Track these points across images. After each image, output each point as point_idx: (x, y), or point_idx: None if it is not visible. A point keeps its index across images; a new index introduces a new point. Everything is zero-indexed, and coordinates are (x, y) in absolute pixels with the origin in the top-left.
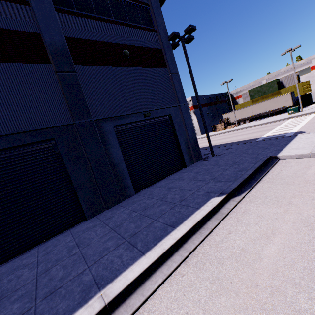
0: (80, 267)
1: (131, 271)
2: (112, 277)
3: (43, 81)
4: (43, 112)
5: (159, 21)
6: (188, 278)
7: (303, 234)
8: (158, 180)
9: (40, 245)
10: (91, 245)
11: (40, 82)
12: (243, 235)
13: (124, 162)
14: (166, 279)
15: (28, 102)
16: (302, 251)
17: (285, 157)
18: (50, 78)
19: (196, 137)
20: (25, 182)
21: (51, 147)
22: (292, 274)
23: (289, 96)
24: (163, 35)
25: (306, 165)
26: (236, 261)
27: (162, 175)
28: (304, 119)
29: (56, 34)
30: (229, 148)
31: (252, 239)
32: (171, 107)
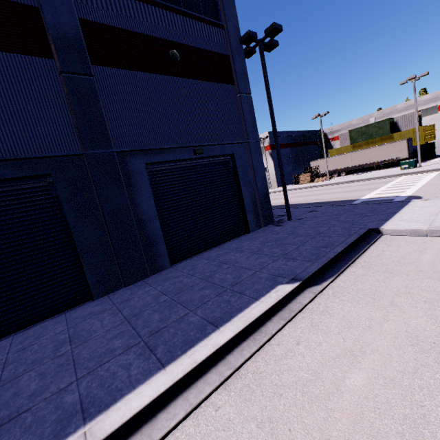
0: (65, 379)
1: (139, 396)
2: (108, 402)
3: (39, 85)
4: (35, 132)
5: (228, 13)
6: (225, 415)
7: (408, 358)
8: (206, 248)
9: (17, 334)
10: (90, 342)
11: (34, 85)
12: (318, 349)
13: (157, 218)
14: (191, 412)
15: (11, 114)
16: (404, 386)
17: (390, 232)
18: (50, 80)
19: (267, 191)
20: (0, 237)
21: (46, 187)
22: (385, 426)
23: (404, 143)
24: (232, 35)
25: (420, 247)
26: (303, 392)
27: (214, 242)
28: (422, 178)
29: (65, 12)
30: (313, 211)
31: (330, 357)
32: (235, 143)
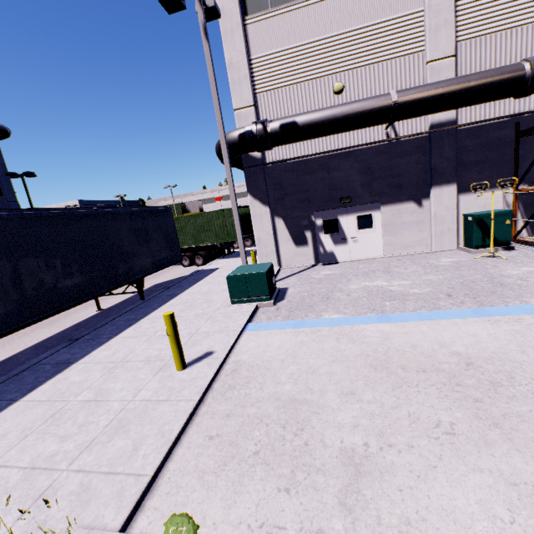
0: None
1: None
2: None
3: None
4: None
5: None
6: None
7: None
8: None
9: None
10: None
11: None
12: None
13: None
14: None
15: None
16: None
17: None
18: None
19: None
20: None
21: None
22: None
23: None
24: (0, 169)
25: None
26: None
27: None
28: None
29: None
30: None
31: None
32: None
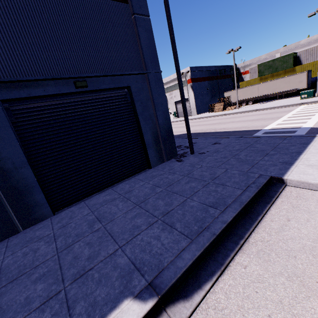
0: None
1: None
2: None
3: None
4: None
5: None
6: None
7: None
8: (102, 188)
9: None
10: None
11: None
12: None
13: (28, 165)
14: None
15: None
16: None
17: (297, 184)
18: None
19: (170, 125)
20: None
21: None
22: None
23: (304, 75)
24: None
25: None
26: None
27: (111, 181)
28: None
29: None
30: (216, 143)
31: None
32: (131, 74)
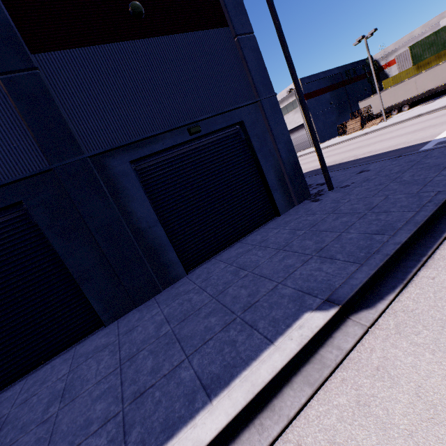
0: None
1: None
2: None
3: None
4: None
5: None
6: None
7: None
8: (228, 244)
9: (31, 375)
10: (76, 401)
11: None
12: None
13: (159, 223)
14: None
15: None
16: None
17: None
18: None
19: (296, 158)
20: None
21: (24, 216)
22: None
23: None
24: None
25: None
26: None
27: (236, 235)
28: None
29: None
30: (363, 171)
31: None
32: (242, 106)
